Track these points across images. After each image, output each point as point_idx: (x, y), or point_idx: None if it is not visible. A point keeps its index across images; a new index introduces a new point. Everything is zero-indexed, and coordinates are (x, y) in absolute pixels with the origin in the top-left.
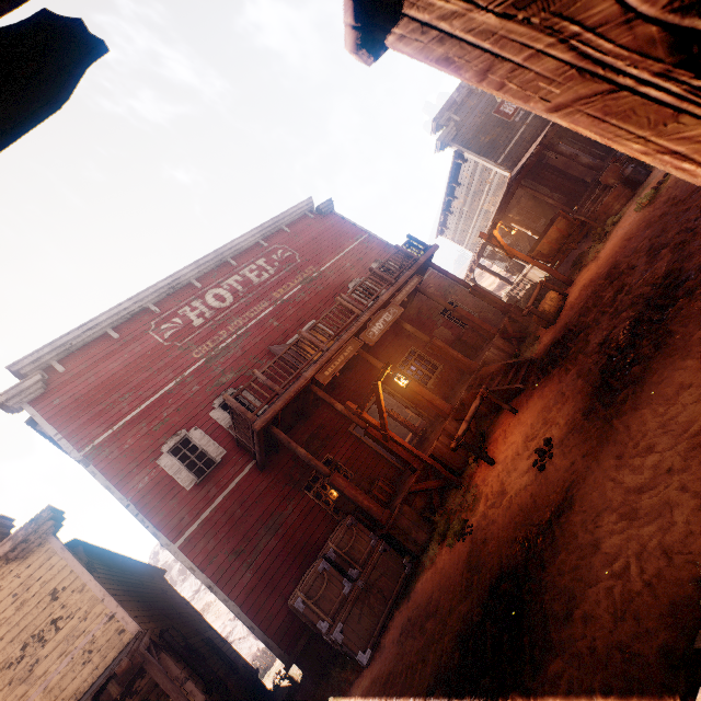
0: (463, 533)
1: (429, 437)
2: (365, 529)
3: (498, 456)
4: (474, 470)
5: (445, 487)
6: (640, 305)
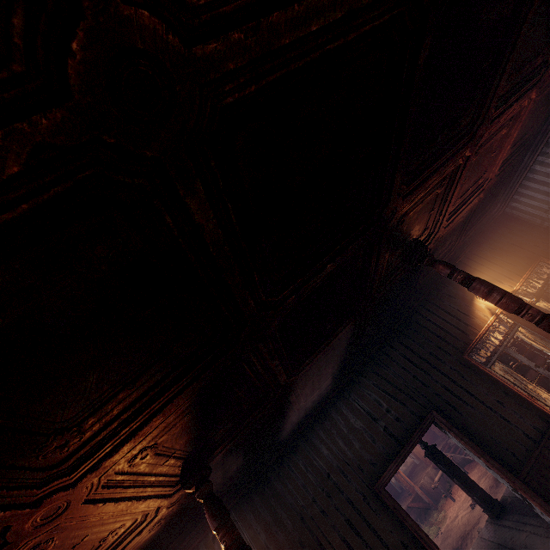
0: (438, 534)
1: (418, 474)
2: None
3: (457, 497)
4: (445, 502)
5: (428, 509)
6: None
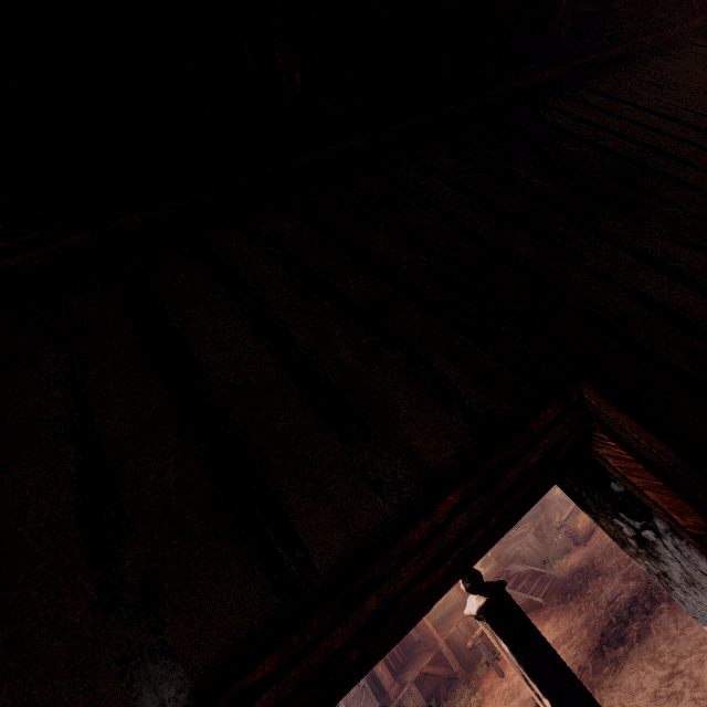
0: None
1: (449, 615)
2: (373, 696)
3: (508, 670)
4: (484, 673)
5: (454, 679)
6: (642, 582)
